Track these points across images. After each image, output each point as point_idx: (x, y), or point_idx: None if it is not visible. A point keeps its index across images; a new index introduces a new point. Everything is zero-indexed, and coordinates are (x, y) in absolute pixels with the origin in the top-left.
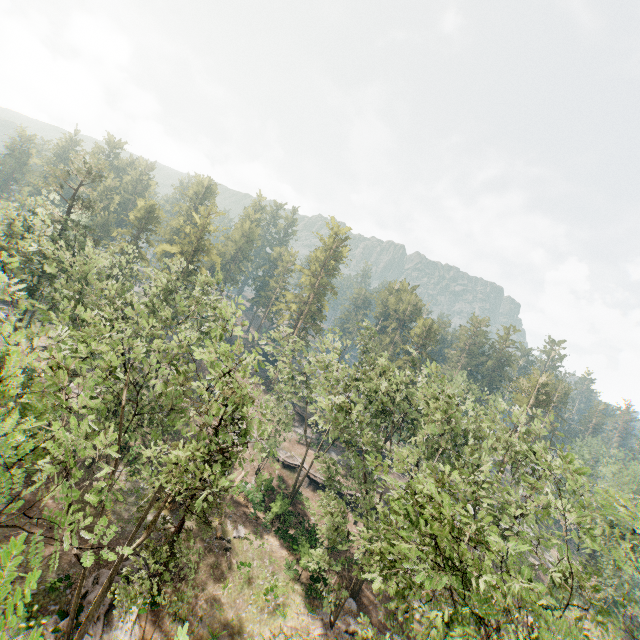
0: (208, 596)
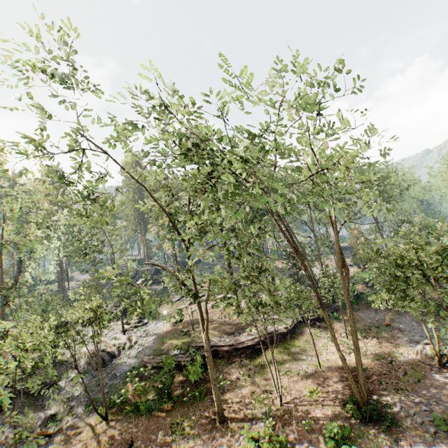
0: None
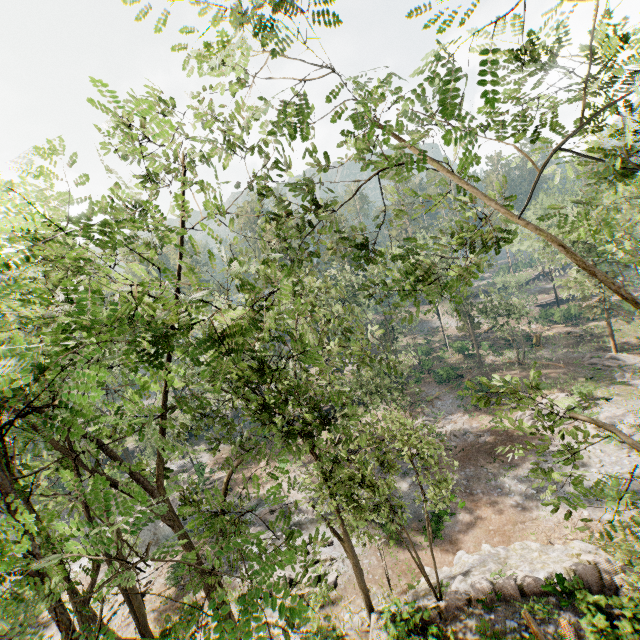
0: (625, 342)
